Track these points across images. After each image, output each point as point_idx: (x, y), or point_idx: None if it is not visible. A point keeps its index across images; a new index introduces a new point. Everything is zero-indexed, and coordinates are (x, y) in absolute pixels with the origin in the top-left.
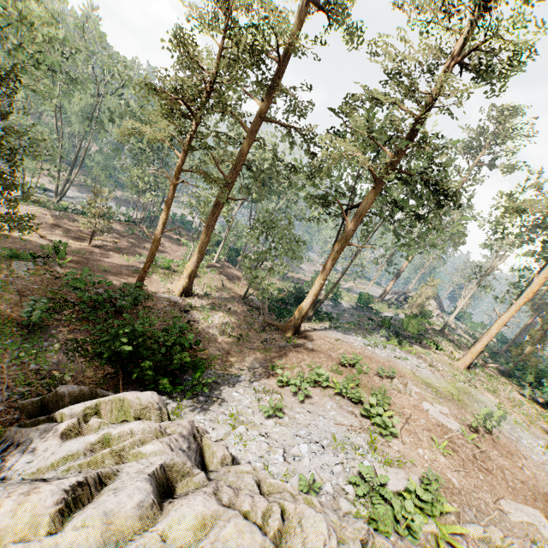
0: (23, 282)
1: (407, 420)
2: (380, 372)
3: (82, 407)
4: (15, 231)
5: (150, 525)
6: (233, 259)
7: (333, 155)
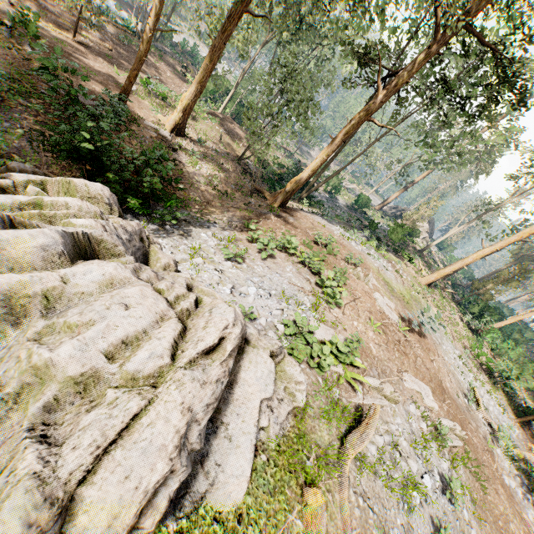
0: None
1: (354, 300)
2: (348, 257)
3: (25, 178)
4: None
5: (55, 270)
6: (240, 117)
7: None
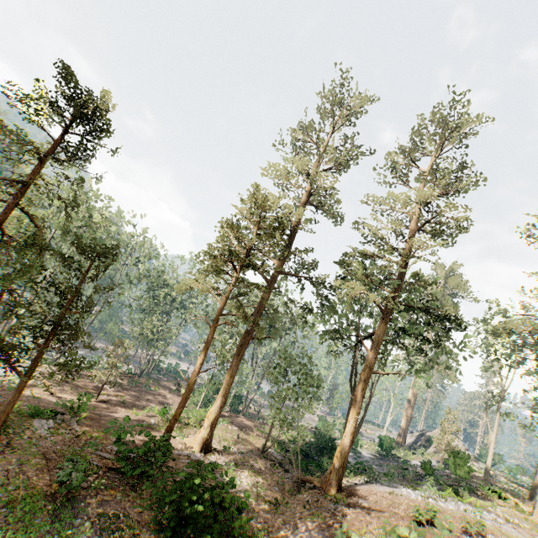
0: (45, 442)
1: None
2: (467, 525)
3: None
4: (26, 389)
5: None
6: (235, 407)
7: (350, 294)
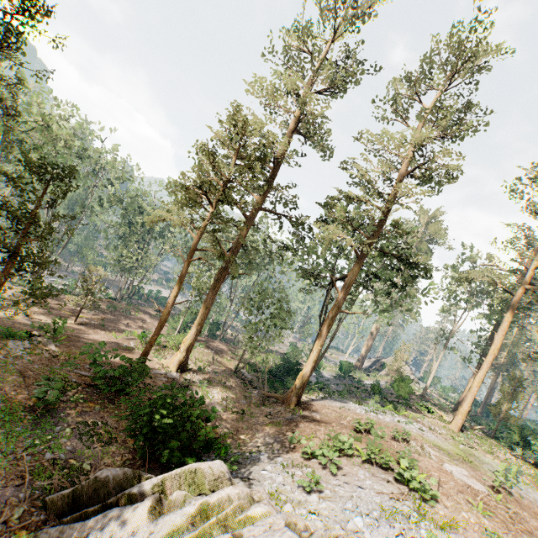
0: (22, 362)
1: (439, 483)
2: (396, 434)
3: (150, 484)
4: None
5: None
6: (213, 333)
7: (328, 237)
